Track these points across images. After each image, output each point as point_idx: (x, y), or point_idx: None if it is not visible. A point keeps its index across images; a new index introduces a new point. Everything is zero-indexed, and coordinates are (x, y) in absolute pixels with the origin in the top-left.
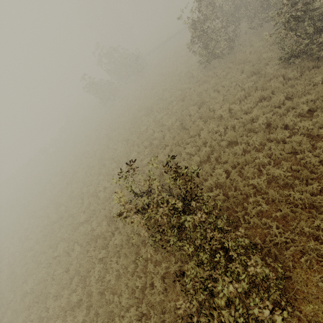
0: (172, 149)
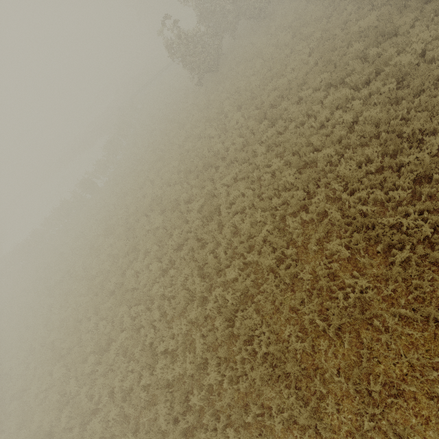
0: None
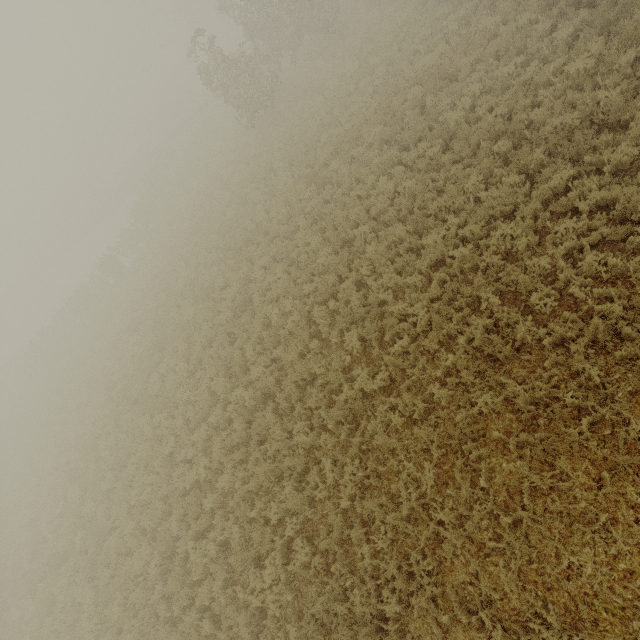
0: None
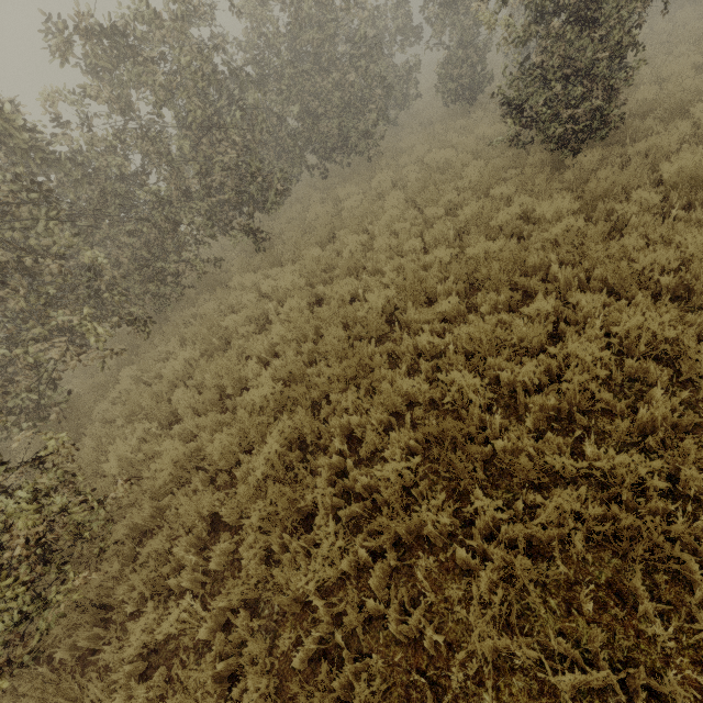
0: None
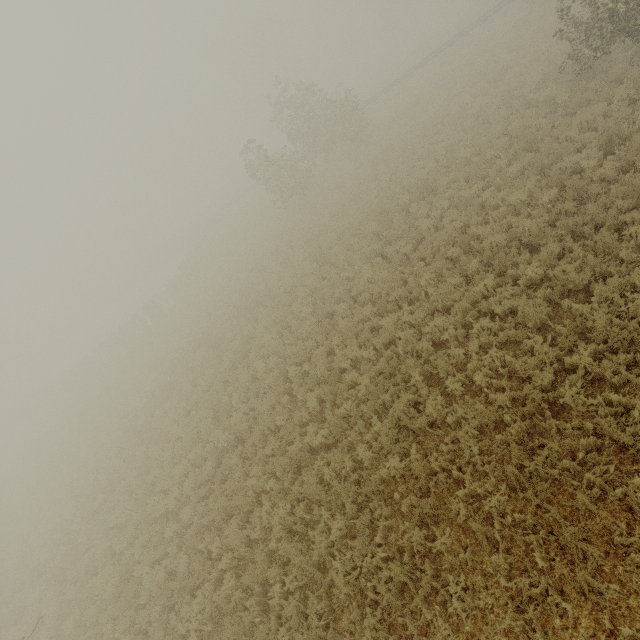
0: (561, 250)
